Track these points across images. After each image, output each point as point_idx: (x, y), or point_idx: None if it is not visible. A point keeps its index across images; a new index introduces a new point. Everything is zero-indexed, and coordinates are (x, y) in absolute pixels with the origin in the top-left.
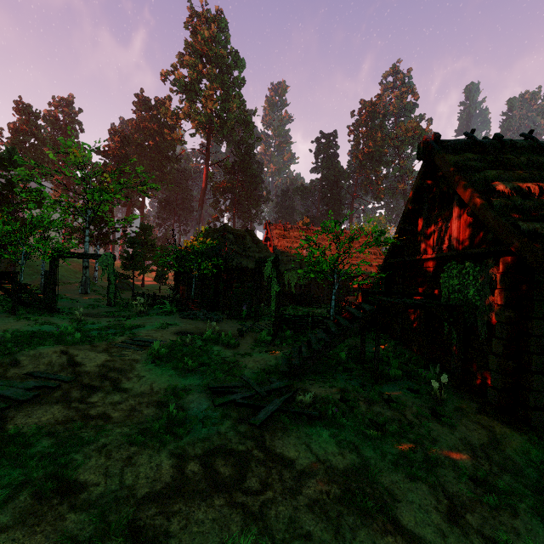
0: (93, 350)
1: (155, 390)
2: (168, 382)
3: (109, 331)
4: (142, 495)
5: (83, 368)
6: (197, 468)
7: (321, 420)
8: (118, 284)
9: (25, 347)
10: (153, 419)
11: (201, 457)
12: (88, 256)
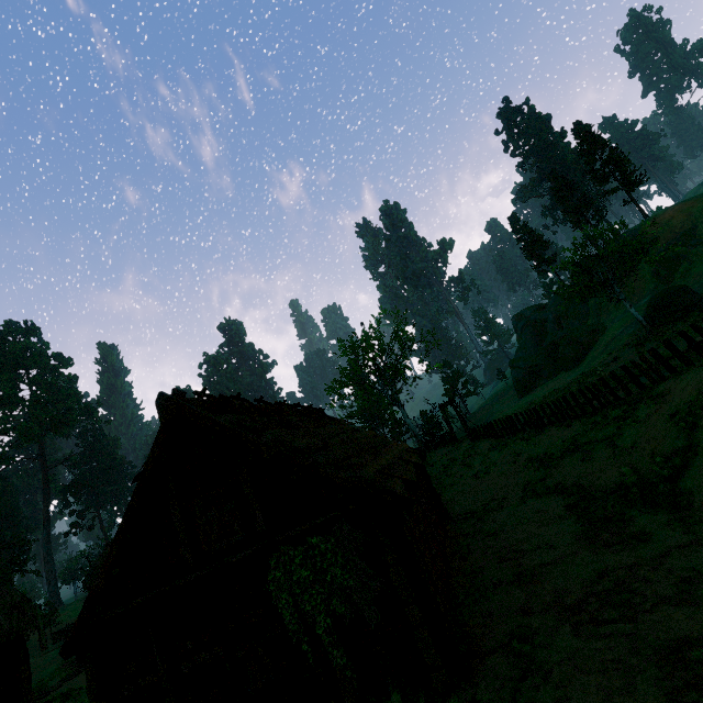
0: None
1: None
2: None
3: None
4: None
5: None
6: None
7: None
8: None
9: None
10: None
11: None
12: None
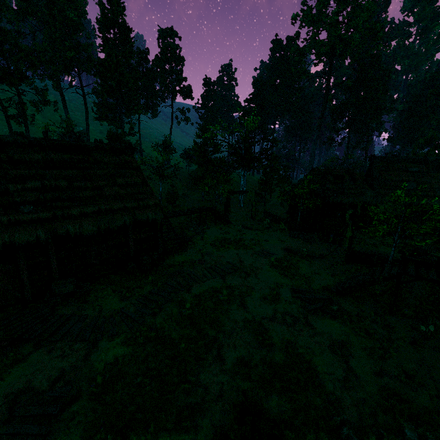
0: (247, 255)
1: (270, 282)
2: (276, 279)
3: (252, 242)
4: (263, 316)
5: (244, 264)
6: (280, 316)
7: (338, 319)
8: (256, 198)
9: (224, 248)
10: (268, 294)
11: (282, 313)
12: (242, 192)
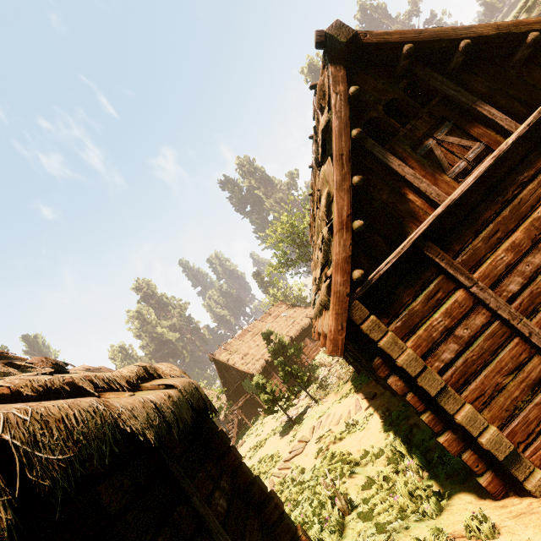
0: None
1: None
2: None
3: None
4: None
5: None
6: None
7: (246, 440)
8: None
9: None
10: None
11: None
12: None
